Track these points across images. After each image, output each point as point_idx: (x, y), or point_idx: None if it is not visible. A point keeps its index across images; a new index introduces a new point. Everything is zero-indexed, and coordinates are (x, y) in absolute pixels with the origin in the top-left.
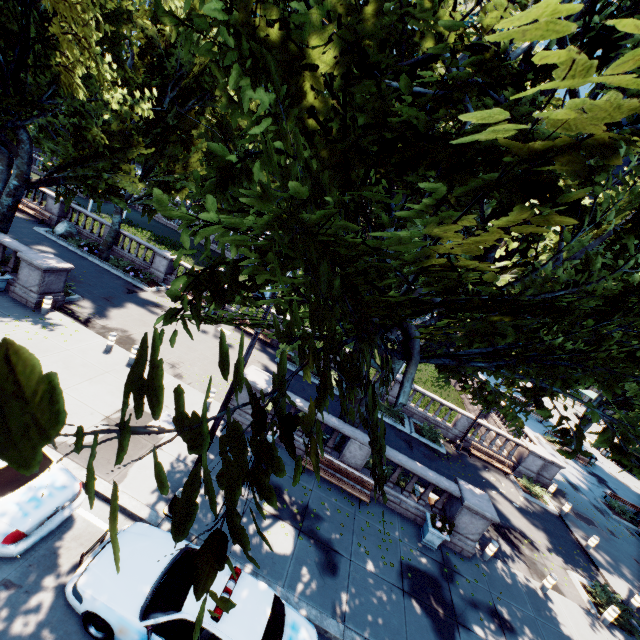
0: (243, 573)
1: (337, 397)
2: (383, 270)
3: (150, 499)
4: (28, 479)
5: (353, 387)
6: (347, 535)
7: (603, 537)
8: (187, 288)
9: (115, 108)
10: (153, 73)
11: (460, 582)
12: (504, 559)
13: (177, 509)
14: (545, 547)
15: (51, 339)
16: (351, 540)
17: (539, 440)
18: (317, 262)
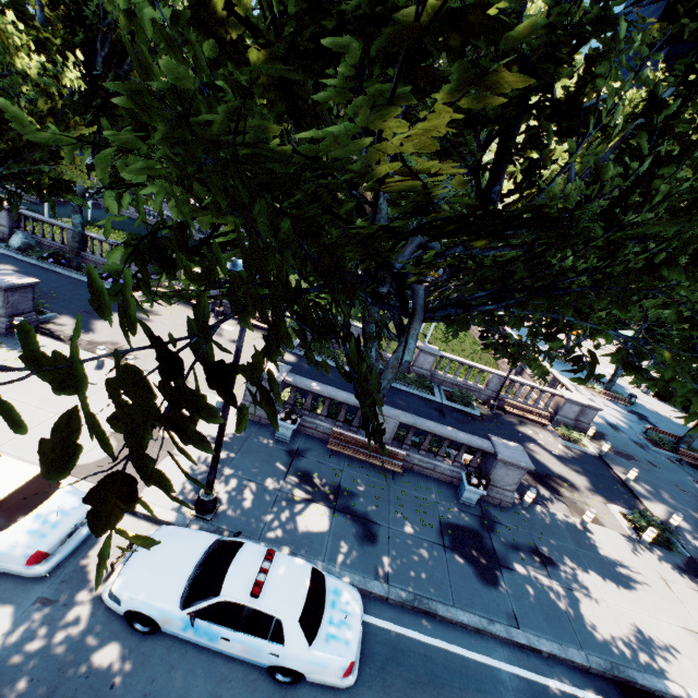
0: (277, 553)
1: None
2: (335, 202)
3: (174, 504)
4: (38, 503)
5: (325, 337)
6: (383, 506)
7: (643, 469)
8: (125, 260)
9: (35, 78)
10: (74, 27)
11: (501, 530)
12: (544, 504)
13: (63, 435)
14: (585, 487)
15: None
16: (388, 510)
17: (577, 388)
18: (250, 199)
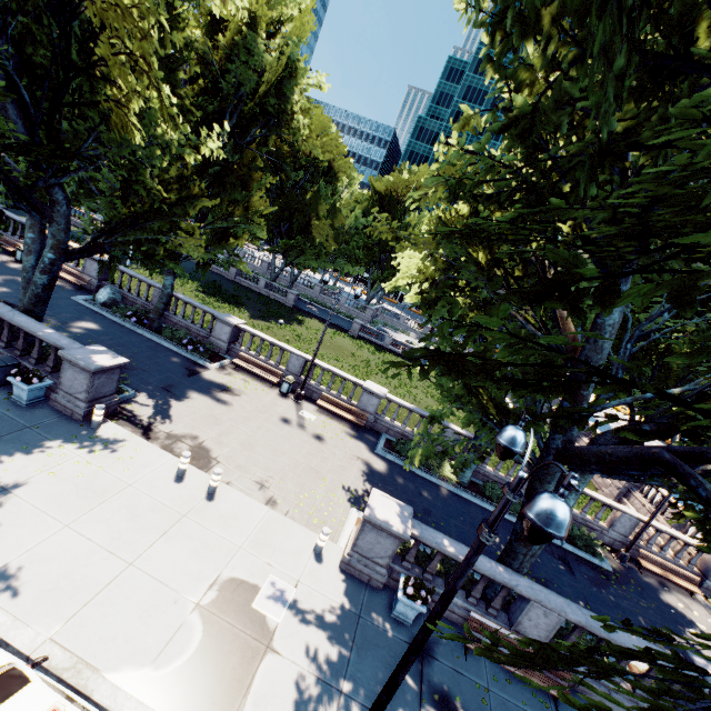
0: None
1: (460, 499)
2: None
3: None
4: None
5: None
6: None
7: None
8: None
9: (172, 149)
10: (206, 99)
11: None
12: None
13: None
14: None
15: (107, 470)
16: None
17: None
18: None
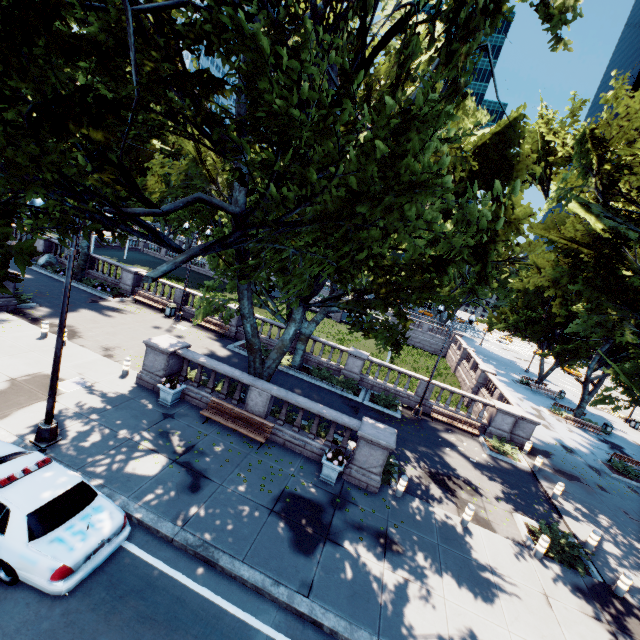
0: (56, 464)
1: (285, 374)
2: None
3: (22, 432)
4: None
5: None
6: (229, 468)
7: (586, 491)
8: None
9: None
10: None
11: (351, 510)
12: (427, 499)
13: None
14: (493, 494)
15: None
16: (231, 471)
17: (541, 412)
18: None
